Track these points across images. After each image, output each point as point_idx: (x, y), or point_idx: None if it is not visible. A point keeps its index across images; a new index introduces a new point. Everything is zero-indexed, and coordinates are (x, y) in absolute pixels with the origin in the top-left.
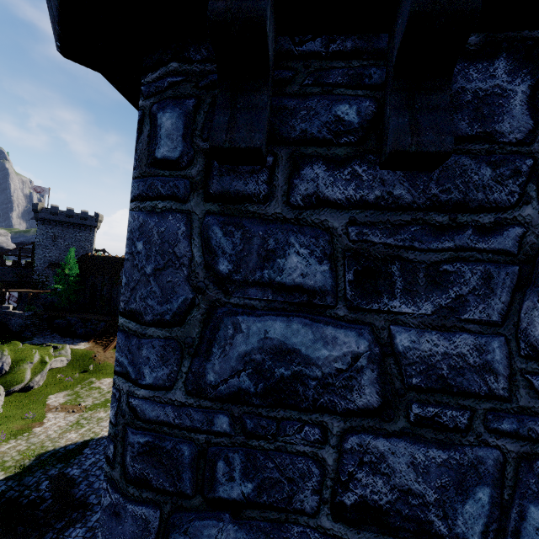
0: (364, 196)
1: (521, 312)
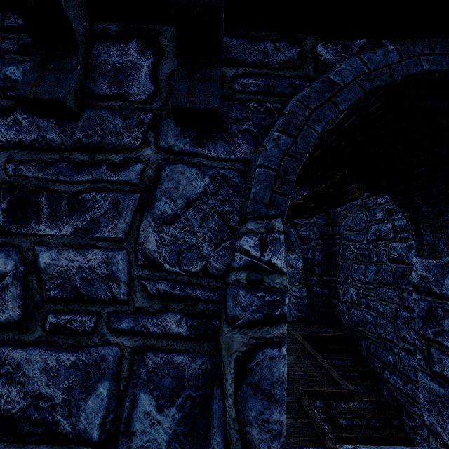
0: (22, 139)
1: (140, 229)
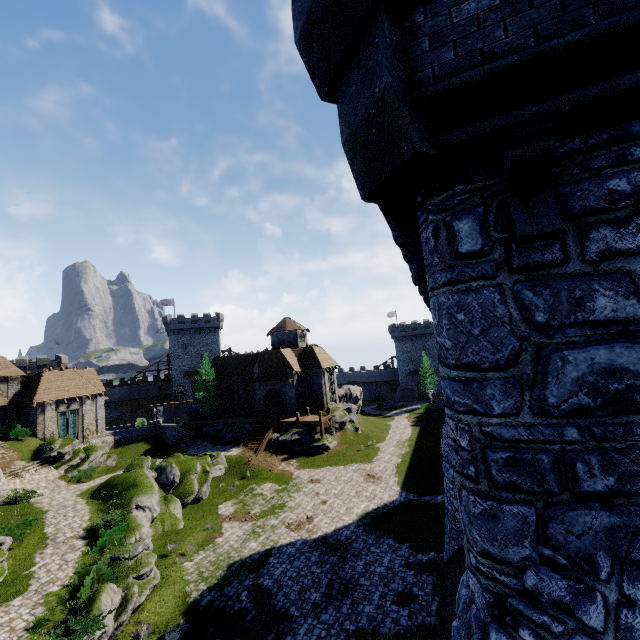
0: None
1: None
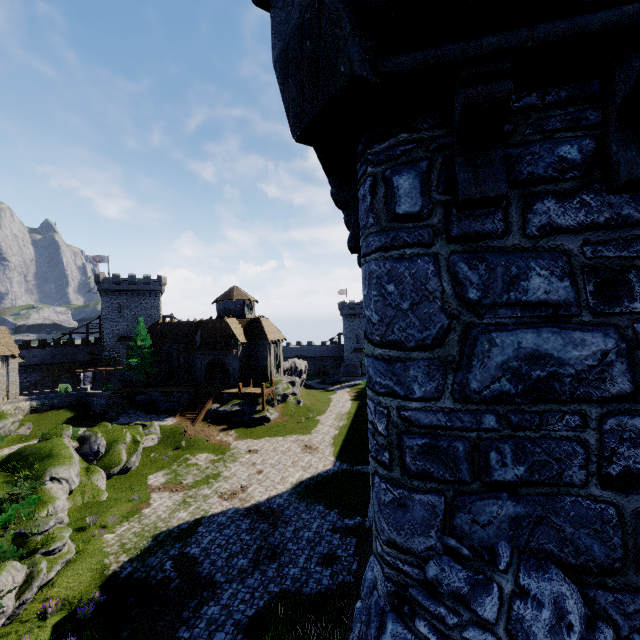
0: (594, 220)
1: None
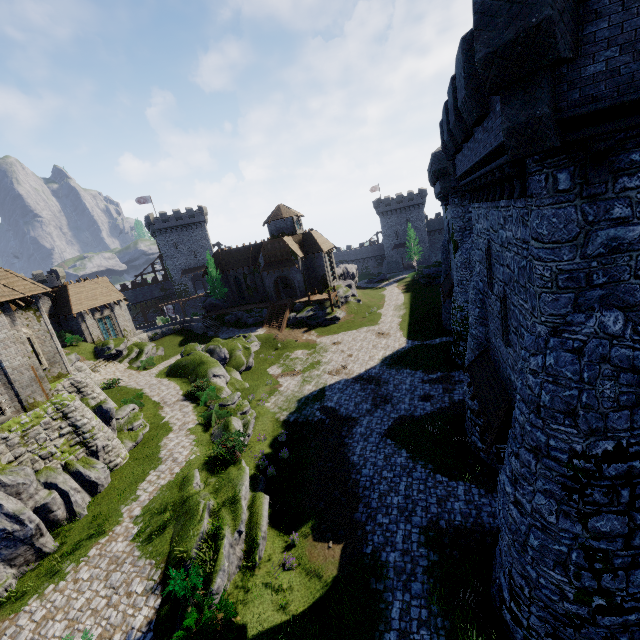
0: None
1: None
